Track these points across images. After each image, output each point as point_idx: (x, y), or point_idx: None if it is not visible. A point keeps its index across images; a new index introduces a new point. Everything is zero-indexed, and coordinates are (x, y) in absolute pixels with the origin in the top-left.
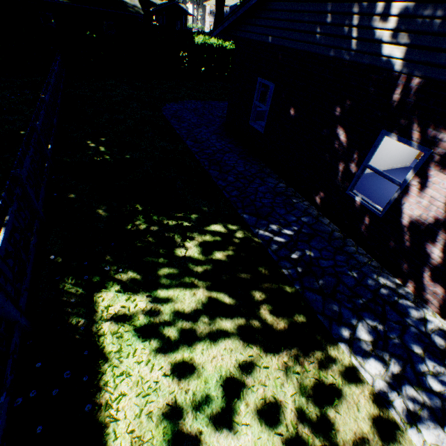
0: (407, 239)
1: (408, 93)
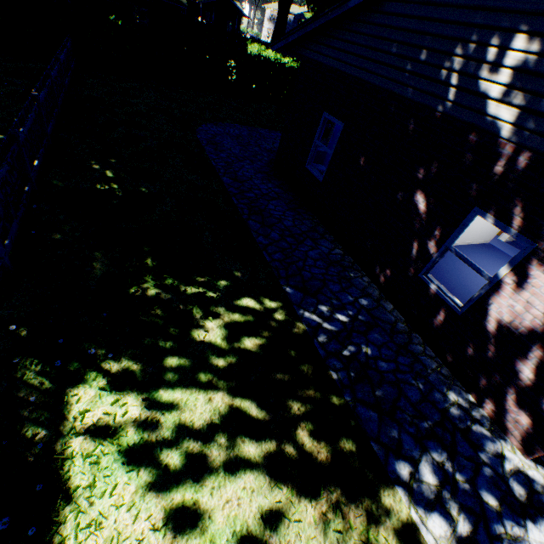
0: (490, 348)
1: (514, 167)
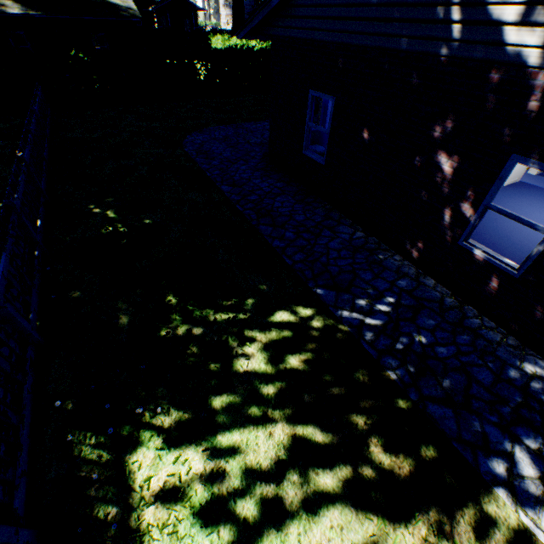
0: None
1: None
